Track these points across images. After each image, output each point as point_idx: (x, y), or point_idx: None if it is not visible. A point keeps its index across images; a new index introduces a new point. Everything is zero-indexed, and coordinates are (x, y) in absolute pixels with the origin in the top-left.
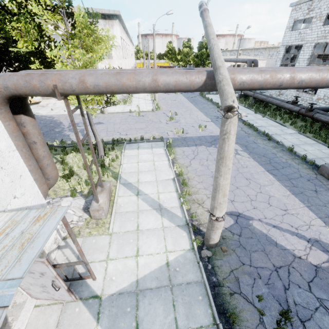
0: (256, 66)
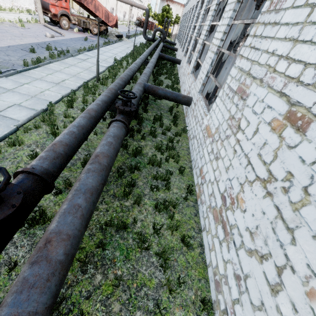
0: (168, 22)
